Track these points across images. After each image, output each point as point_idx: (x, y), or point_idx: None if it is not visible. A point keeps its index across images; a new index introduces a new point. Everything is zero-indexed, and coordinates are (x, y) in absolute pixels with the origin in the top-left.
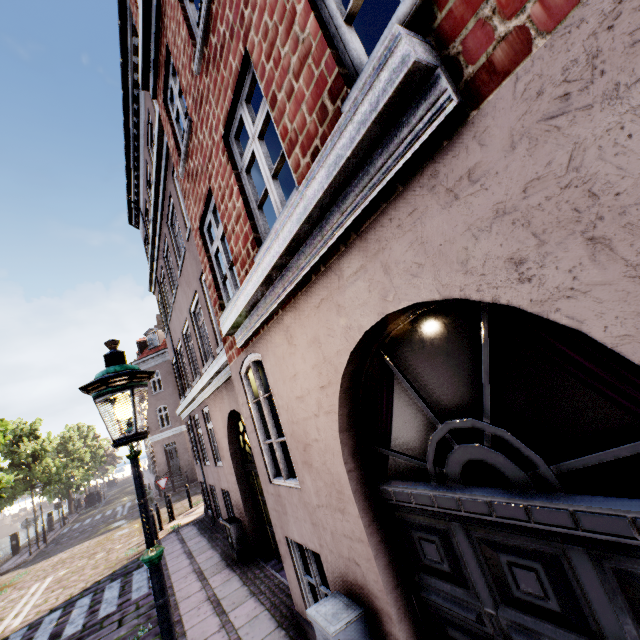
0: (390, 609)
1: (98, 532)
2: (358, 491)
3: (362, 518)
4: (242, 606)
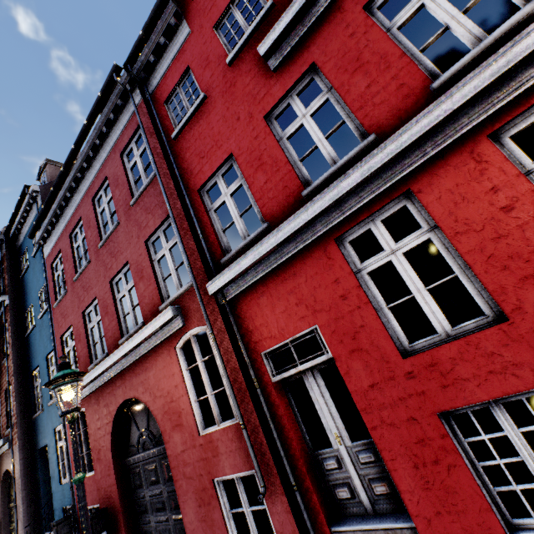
0: None
1: None
2: (3, 506)
3: (2, 513)
4: None
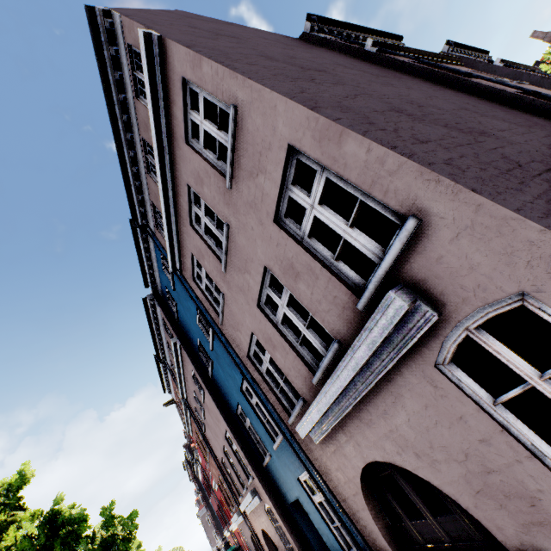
0: None
1: None
2: None
3: None
4: None
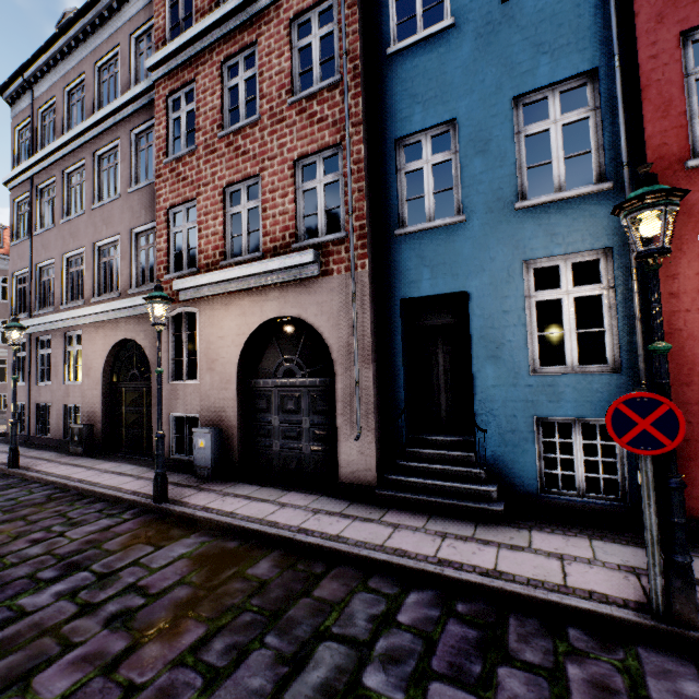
0: (237, 424)
1: None
2: (239, 380)
3: (237, 390)
4: (103, 464)
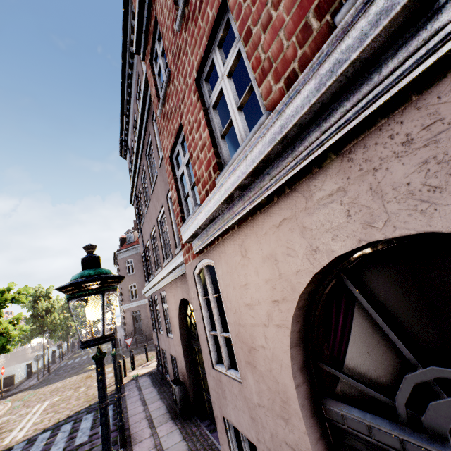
0: None
1: (83, 370)
2: (305, 407)
3: (309, 436)
4: None
